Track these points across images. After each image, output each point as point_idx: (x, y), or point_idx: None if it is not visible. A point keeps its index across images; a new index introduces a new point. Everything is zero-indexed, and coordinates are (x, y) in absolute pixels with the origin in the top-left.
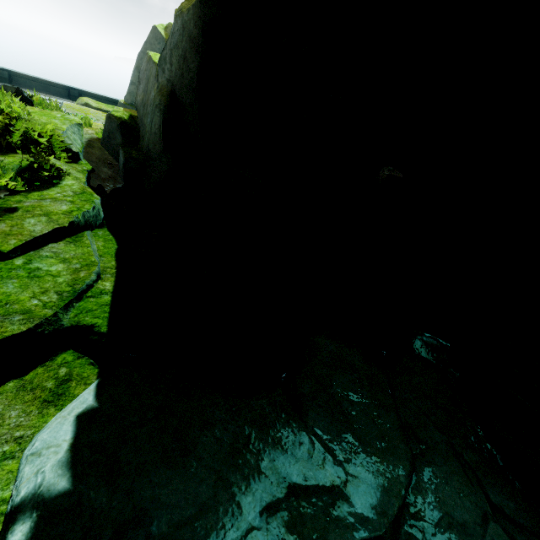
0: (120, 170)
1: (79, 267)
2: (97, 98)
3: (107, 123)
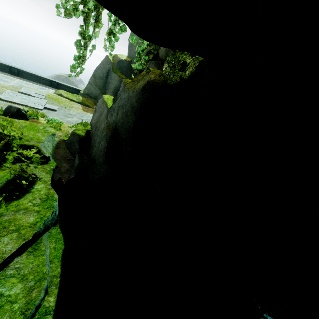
0: (74, 166)
1: (33, 285)
2: (67, 87)
3: (71, 136)
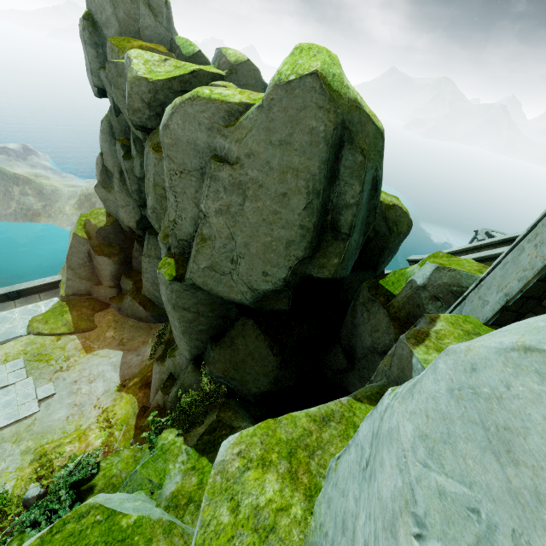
0: None
1: None
2: (35, 288)
3: None
